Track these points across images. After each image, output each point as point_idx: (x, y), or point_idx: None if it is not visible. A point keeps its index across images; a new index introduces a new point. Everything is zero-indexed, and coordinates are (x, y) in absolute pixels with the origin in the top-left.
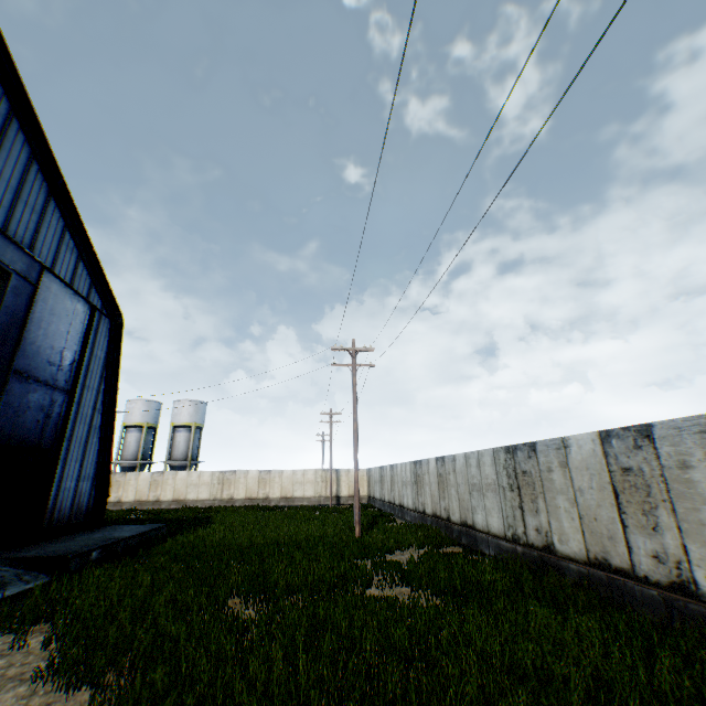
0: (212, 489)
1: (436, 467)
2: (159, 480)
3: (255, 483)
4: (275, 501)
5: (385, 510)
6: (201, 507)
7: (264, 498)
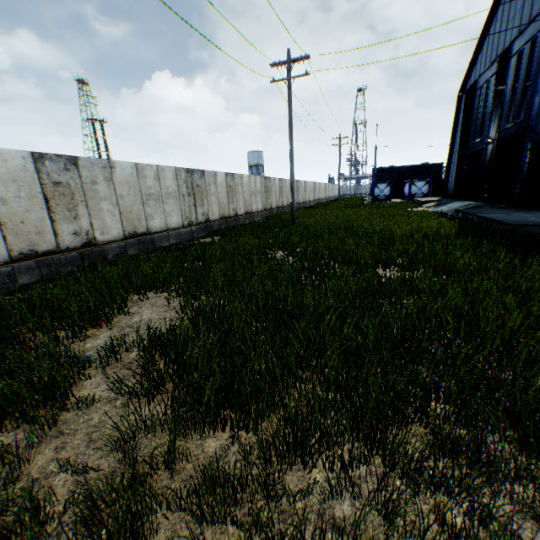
0: None
1: (226, 180)
2: None
3: None
4: None
5: None
6: None
7: None
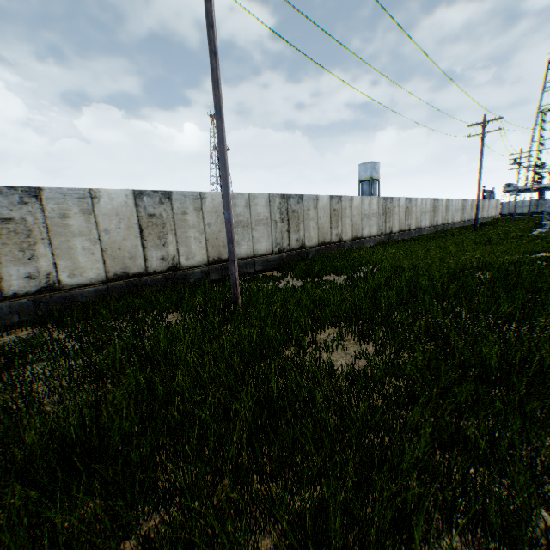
0: None
1: (137, 204)
2: None
3: None
4: None
5: None
6: None
7: None
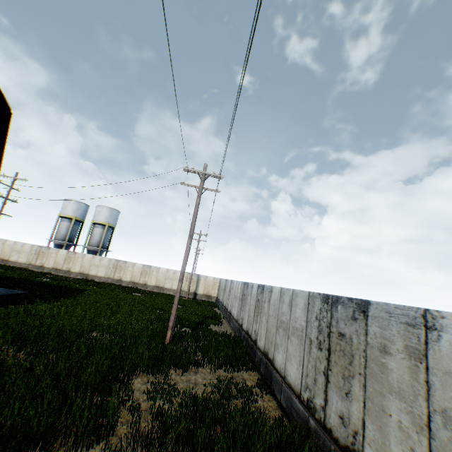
0: (108, 270)
1: (256, 292)
2: (72, 257)
3: (139, 272)
4: (150, 287)
5: (222, 311)
6: (96, 282)
7: (143, 283)
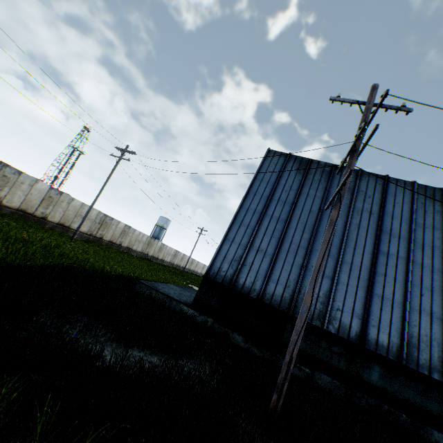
0: None
1: (49, 191)
2: None
3: None
4: None
5: None
6: None
7: None
